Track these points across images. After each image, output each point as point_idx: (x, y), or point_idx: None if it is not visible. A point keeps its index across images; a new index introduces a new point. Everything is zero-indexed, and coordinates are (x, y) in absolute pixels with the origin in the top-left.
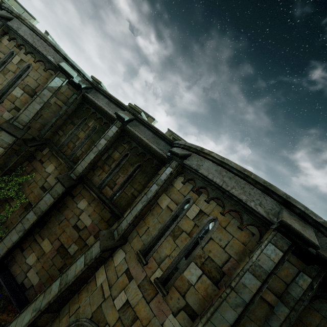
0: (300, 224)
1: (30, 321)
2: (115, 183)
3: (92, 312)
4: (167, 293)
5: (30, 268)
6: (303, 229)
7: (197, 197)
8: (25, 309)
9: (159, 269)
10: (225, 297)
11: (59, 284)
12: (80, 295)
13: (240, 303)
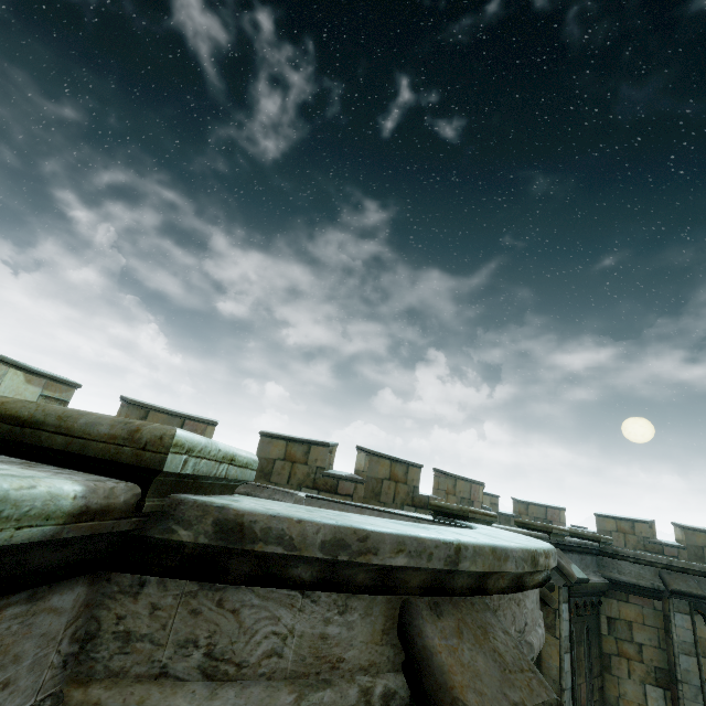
0: None
1: None
2: None
3: None
4: None
5: None
6: None
7: None
8: None
9: None
10: None
11: None
12: None
13: None
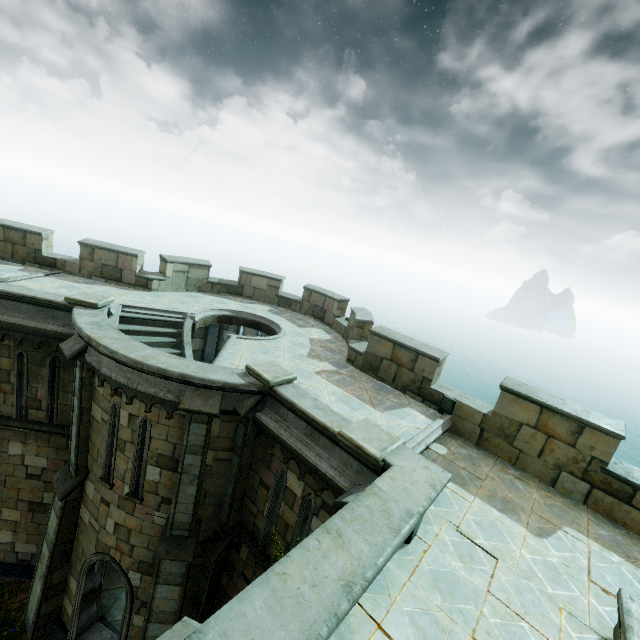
0: (206, 396)
1: (42, 588)
2: (38, 400)
3: (95, 547)
4: (141, 500)
5: (14, 544)
6: (206, 402)
7: (121, 401)
8: (34, 581)
9: (125, 485)
10: (179, 482)
11: (47, 546)
12: (78, 539)
13: (194, 478)
